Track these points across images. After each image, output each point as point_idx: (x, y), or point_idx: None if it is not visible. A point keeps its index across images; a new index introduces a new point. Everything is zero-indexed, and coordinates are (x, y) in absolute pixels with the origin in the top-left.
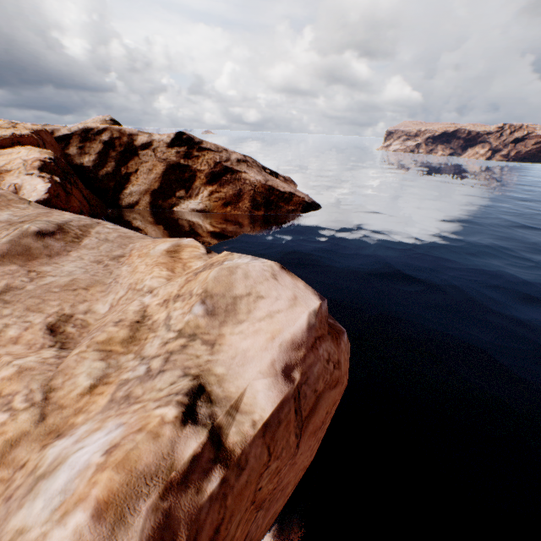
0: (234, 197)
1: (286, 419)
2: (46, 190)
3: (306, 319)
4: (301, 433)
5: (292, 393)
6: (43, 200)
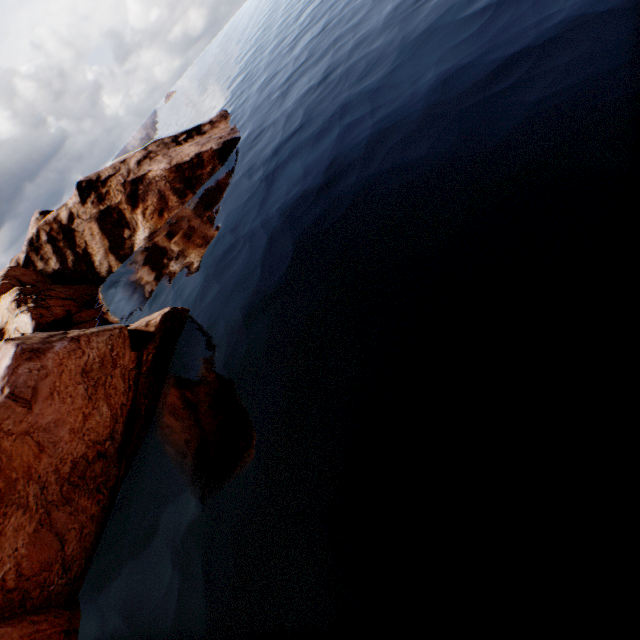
0: (161, 202)
1: (5, 407)
2: (31, 319)
3: (5, 364)
4: (32, 404)
5: (5, 397)
6: (36, 326)
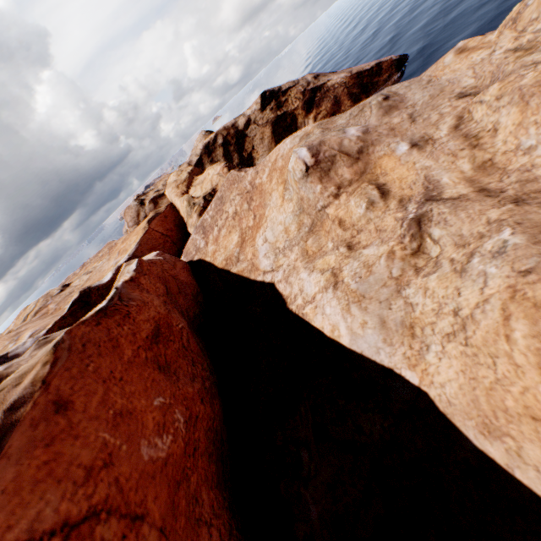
0: (334, 107)
1: None
2: None
3: None
4: None
5: None
6: None
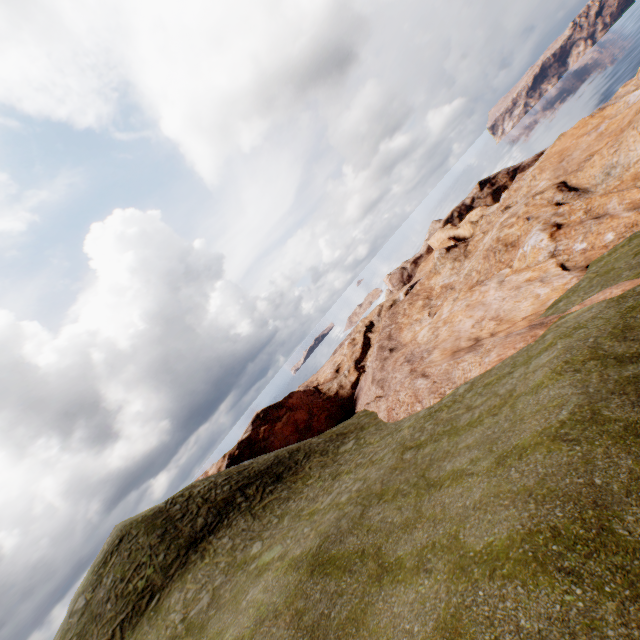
0: None
1: None
2: None
3: None
4: None
5: None
6: None
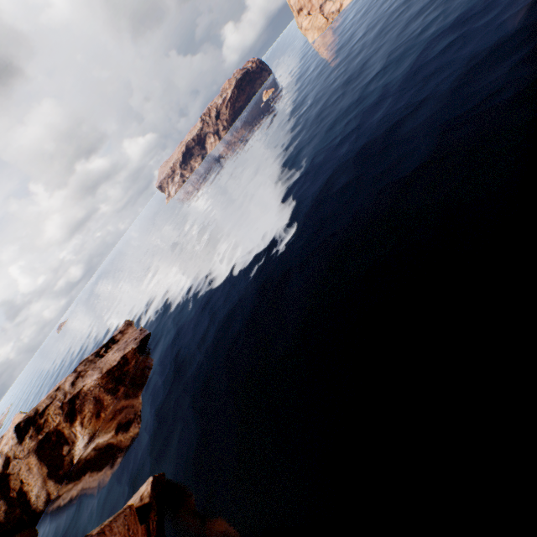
0: (97, 405)
1: None
2: None
3: None
4: None
5: None
6: None
